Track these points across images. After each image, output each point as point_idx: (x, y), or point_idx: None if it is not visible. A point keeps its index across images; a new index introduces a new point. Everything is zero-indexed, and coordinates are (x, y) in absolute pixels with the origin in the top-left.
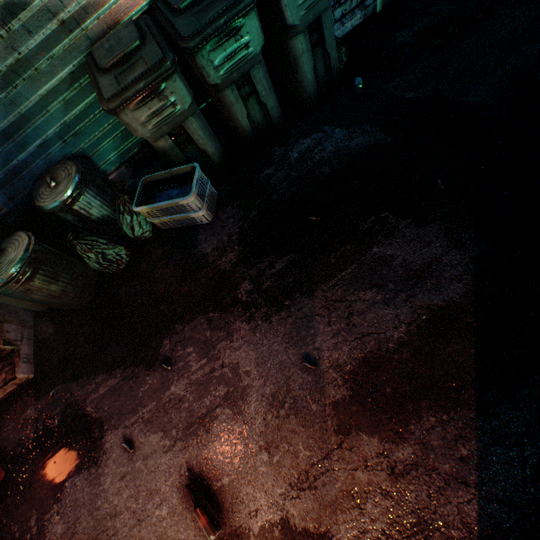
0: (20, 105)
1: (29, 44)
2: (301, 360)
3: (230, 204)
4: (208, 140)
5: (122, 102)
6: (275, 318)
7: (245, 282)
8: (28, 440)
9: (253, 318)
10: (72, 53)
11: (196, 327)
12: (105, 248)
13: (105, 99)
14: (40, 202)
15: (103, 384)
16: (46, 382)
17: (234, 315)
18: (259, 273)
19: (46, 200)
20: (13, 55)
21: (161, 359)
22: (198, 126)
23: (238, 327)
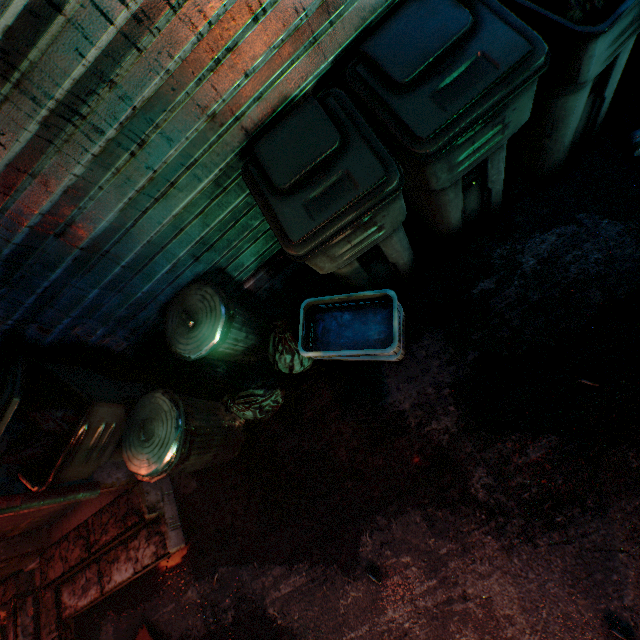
0: (150, 231)
1: (168, 156)
2: (602, 621)
3: (428, 334)
4: (403, 250)
5: (317, 244)
6: (542, 540)
7: (477, 469)
8: (197, 633)
9: (503, 532)
10: (220, 153)
11: (408, 526)
12: (262, 400)
13: (291, 240)
14: (177, 347)
15: (283, 580)
16: (204, 558)
17: (468, 521)
18: (500, 459)
19: (187, 347)
20: (147, 175)
21: (363, 564)
22: (397, 239)
23: (479, 541)
